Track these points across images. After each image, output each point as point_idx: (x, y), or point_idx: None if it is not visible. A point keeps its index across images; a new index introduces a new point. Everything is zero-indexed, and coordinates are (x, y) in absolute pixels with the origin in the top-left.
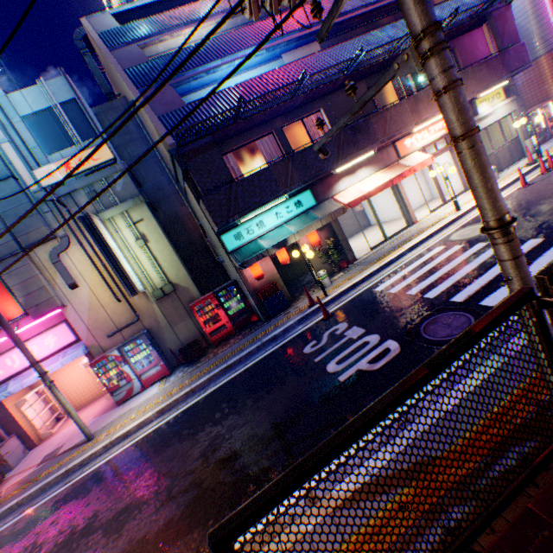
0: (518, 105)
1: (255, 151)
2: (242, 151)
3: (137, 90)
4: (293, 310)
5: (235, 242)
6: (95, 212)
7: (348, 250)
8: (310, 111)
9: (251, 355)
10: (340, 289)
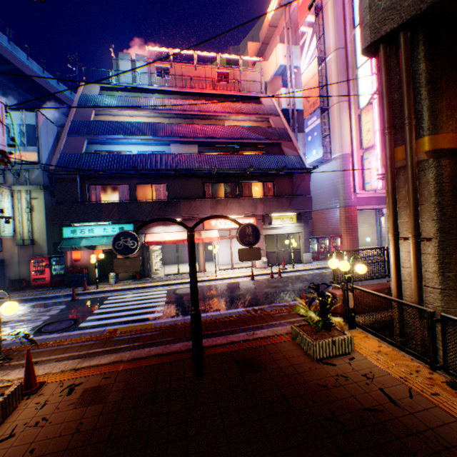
0: (306, 230)
1: (117, 189)
2: (109, 186)
3: (68, 134)
4: (80, 288)
5: (71, 234)
6: (13, 183)
7: (147, 268)
8: (159, 181)
9: (26, 301)
10: (106, 288)
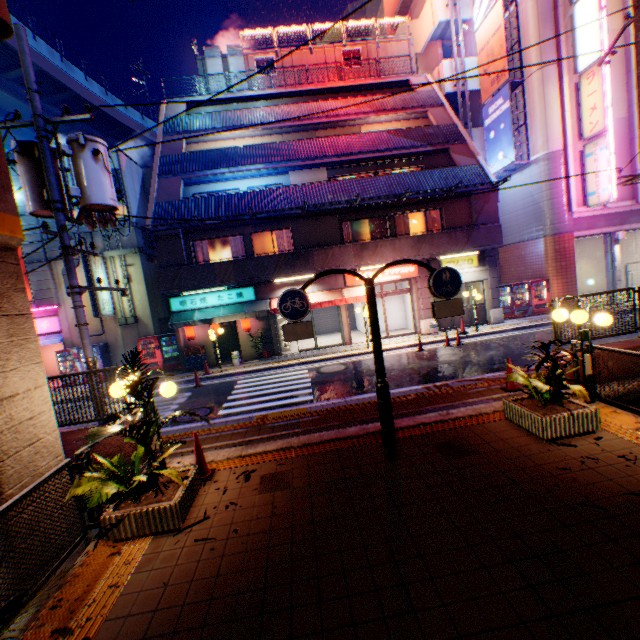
0: (493, 276)
1: (227, 243)
2: (217, 241)
3: (159, 176)
4: (199, 372)
5: (180, 306)
6: (104, 249)
7: (275, 344)
8: (280, 227)
9: None
10: (231, 371)
